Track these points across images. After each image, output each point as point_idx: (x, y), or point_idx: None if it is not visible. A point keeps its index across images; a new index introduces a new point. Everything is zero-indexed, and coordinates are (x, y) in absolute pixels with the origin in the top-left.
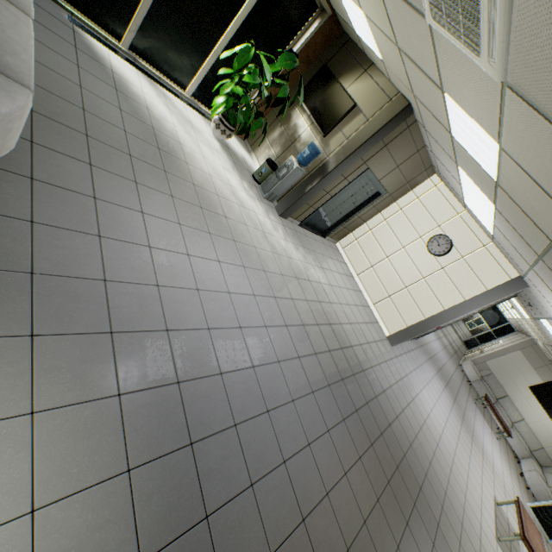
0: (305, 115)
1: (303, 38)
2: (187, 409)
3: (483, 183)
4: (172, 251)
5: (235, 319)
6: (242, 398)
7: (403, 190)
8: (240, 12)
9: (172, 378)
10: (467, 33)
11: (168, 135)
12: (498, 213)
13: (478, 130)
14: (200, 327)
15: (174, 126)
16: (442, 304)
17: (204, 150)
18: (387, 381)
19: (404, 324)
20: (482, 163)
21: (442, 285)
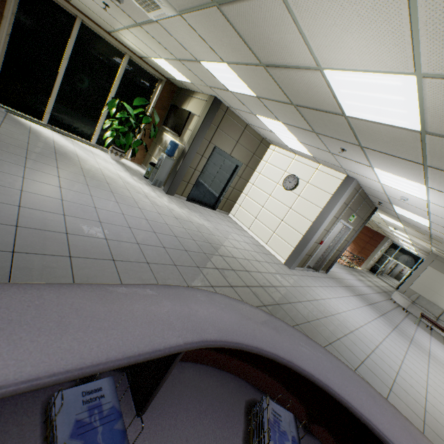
0: (169, 133)
1: (155, 96)
2: (19, 238)
3: (261, 108)
4: (45, 183)
5: (96, 218)
6: (86, 248)
7: (254, 160)
8: (111, 91)
9: (12, 223)
10: (149, 0)
11: (67, 151)
12: (285, 125)
13: (218, 66)
14: (56, 212)
15: (75, 150)
16: (310, 219)
17: (100, 161)
18: (280, 283)
19: (292, 247)
20: (244, 91)
21: (304, 207)
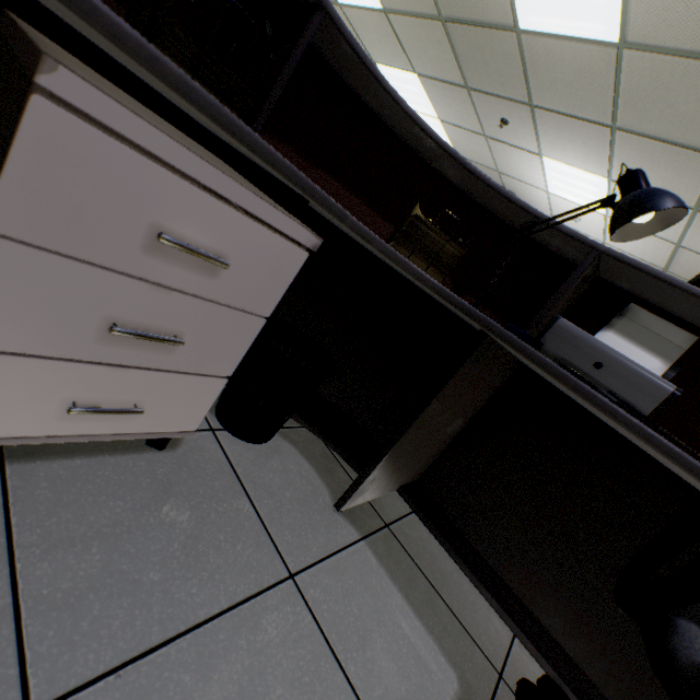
0: None
1: None
2: None
3: (388, 43)
4: None
5: None
6: None
7: None
8: None
9: None
10: None
11: None
12: (423, 81)
13: None
14: None
15: None
16: None
17: None
18: None
19: None
20: None
21: None
